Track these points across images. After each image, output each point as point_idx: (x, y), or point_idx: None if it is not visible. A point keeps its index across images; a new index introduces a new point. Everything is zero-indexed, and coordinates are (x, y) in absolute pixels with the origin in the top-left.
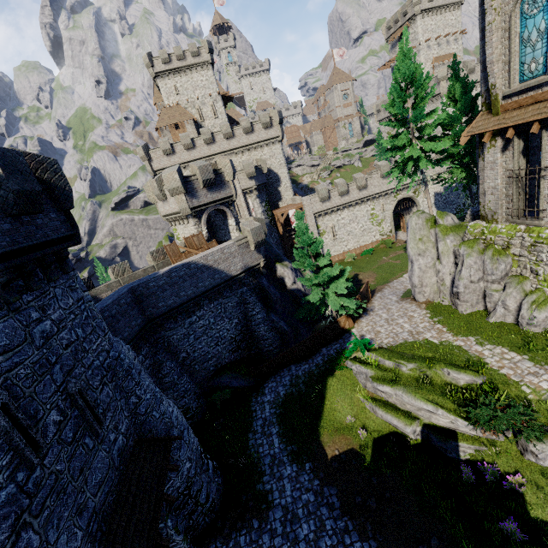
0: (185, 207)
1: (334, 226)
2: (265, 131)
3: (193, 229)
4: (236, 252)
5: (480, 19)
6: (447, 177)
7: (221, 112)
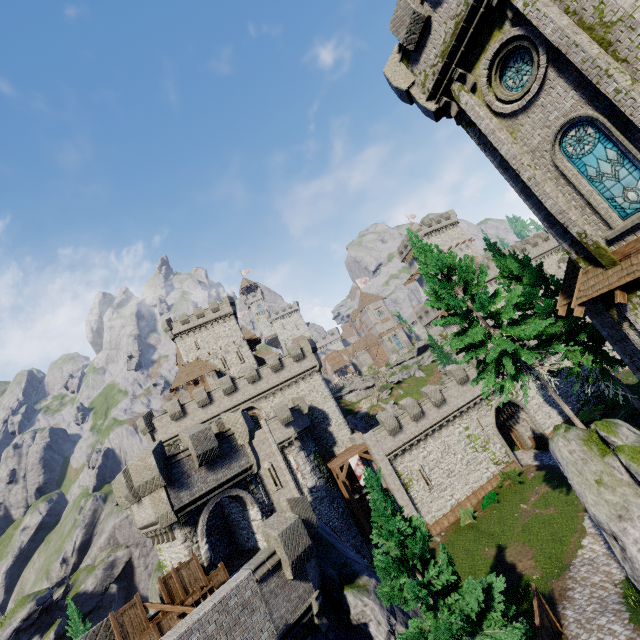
0: (165, 511)
1: (422, 467)
2: (297, 364)
3: (181, 549)
4: (256, 595)
5: (512, 183)
6: (572, 366)
7: (247, 356)
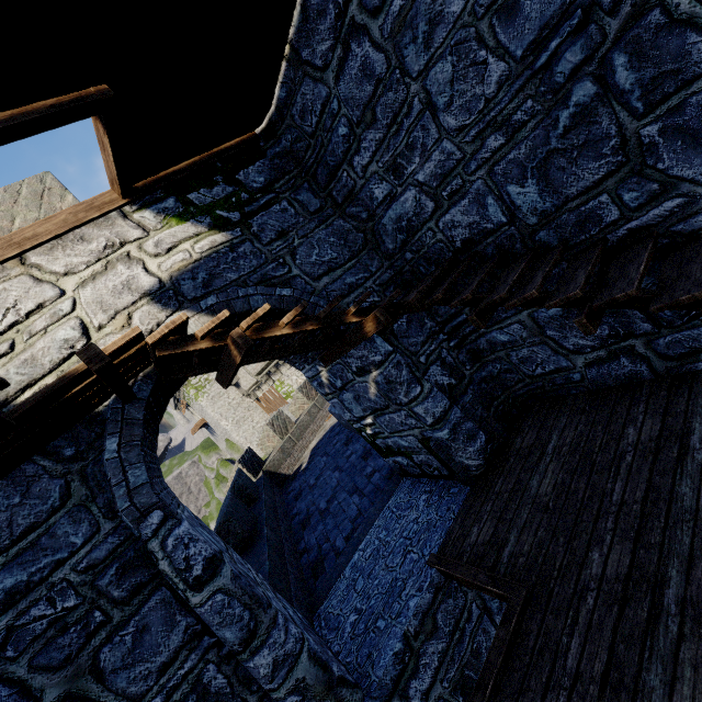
0: None
1: None
2: None
3: None
4: None
5: None
6: None
7: None
